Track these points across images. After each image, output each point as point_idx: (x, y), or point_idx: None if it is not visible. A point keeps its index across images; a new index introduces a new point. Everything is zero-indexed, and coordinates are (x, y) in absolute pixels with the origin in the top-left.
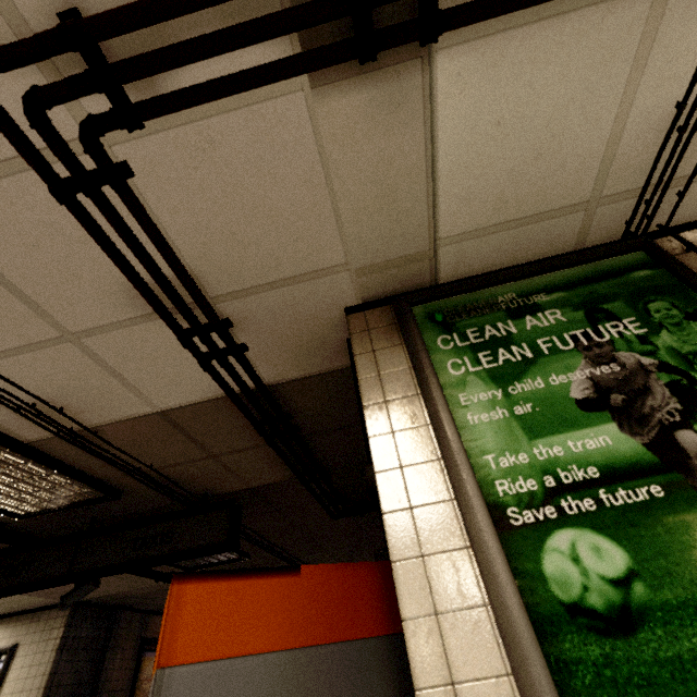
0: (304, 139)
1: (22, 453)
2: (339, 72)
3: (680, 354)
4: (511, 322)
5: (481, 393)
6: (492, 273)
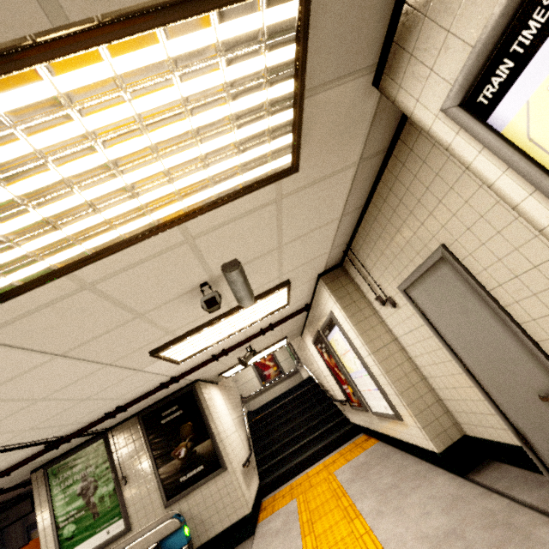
0: None
1: None
2: None
3: (98, 476)
4: (70, 471)
5: (60, 497)
6: (69, 452)
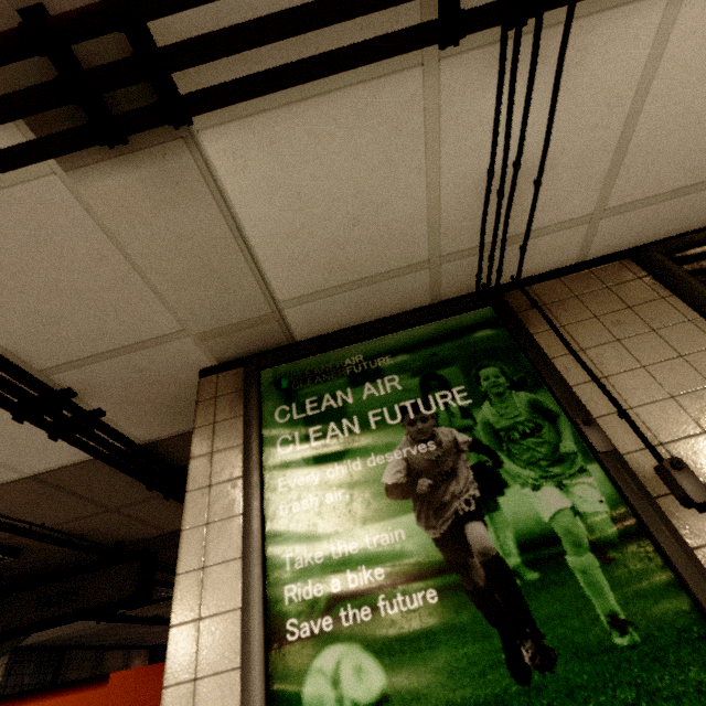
0: (79, 220)
1: None
2: (91, 155)
3: (494, 430)
4: (350, 391)
5: (300, 477)
6: (348, 331)
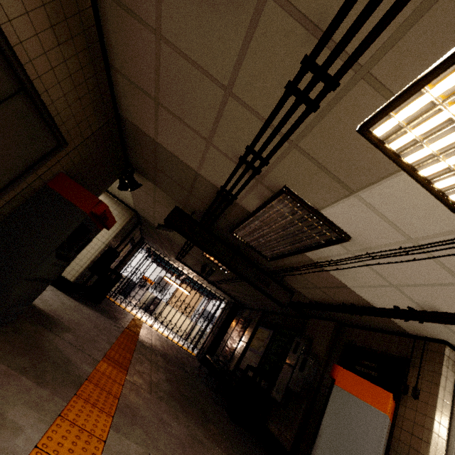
0: None
1: (298, 254)
2: None
3: None
4: None
5: None
6: None
